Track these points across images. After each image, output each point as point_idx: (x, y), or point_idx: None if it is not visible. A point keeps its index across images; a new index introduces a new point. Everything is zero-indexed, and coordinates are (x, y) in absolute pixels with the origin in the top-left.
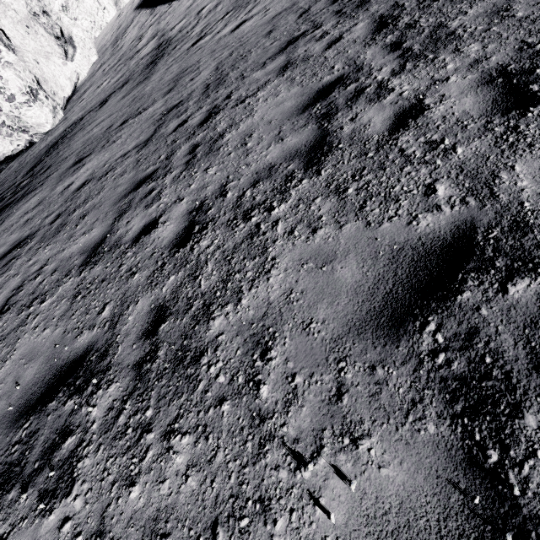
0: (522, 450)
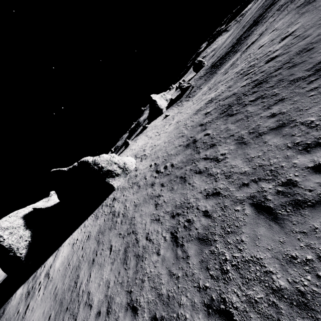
0: None
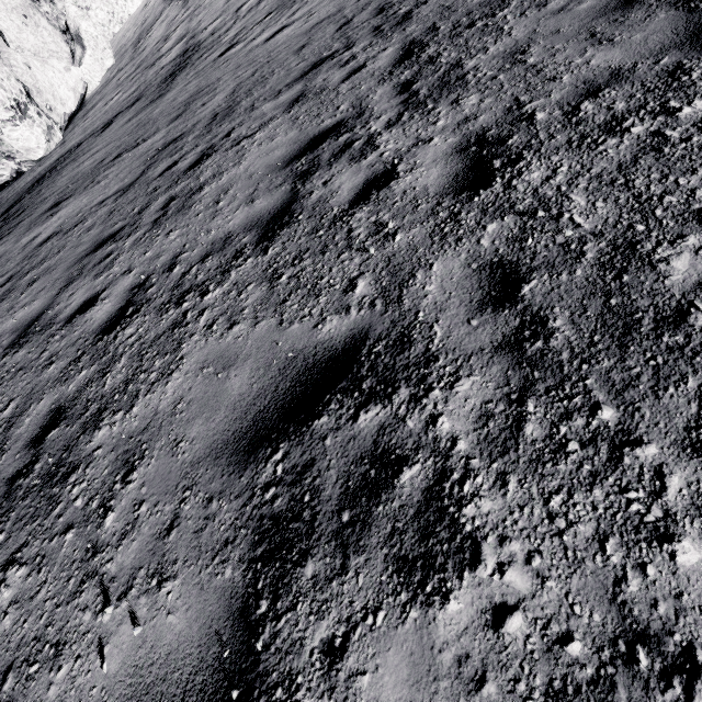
0: (289, 601)
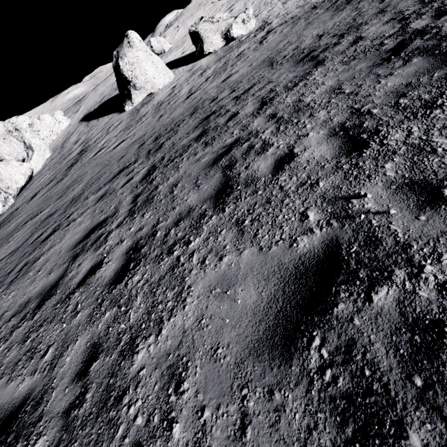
0: None
